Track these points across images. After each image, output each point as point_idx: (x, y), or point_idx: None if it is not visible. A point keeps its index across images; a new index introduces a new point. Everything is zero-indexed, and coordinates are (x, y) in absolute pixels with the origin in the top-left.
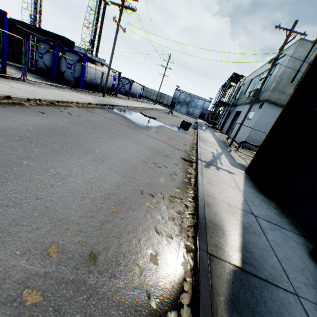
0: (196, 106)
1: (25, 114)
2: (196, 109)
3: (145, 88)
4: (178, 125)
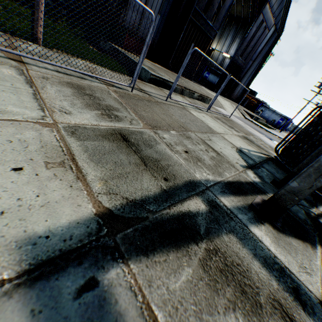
0: None
1: None
2: None
3: None
4: None
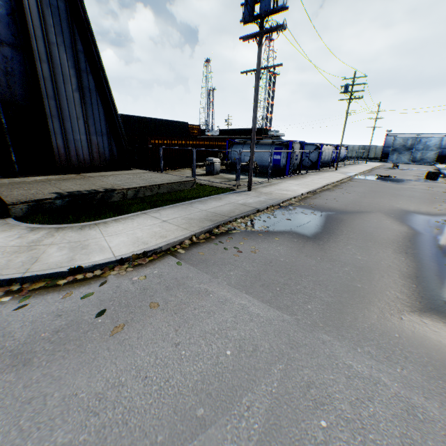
0: (427, 148)
1: (350, 188)
2: (426, 152)
3: None
4: (419, 178)
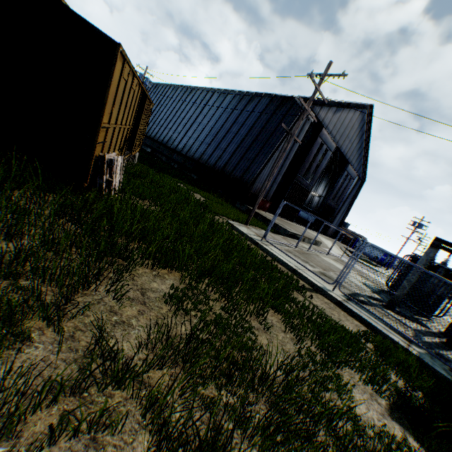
0: None
1: None
2: None
3: None
4: None
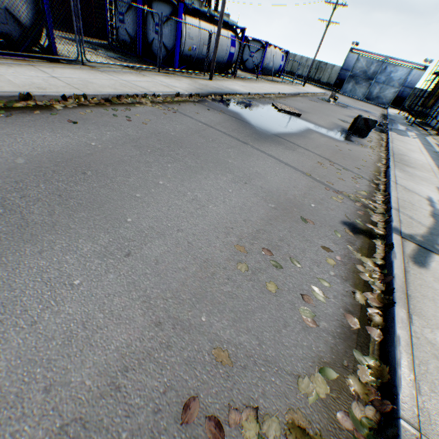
0: (389, 82)
1: (37, 128)
2: (387, 88)
3: (290, 57)
4: (344, 126)
